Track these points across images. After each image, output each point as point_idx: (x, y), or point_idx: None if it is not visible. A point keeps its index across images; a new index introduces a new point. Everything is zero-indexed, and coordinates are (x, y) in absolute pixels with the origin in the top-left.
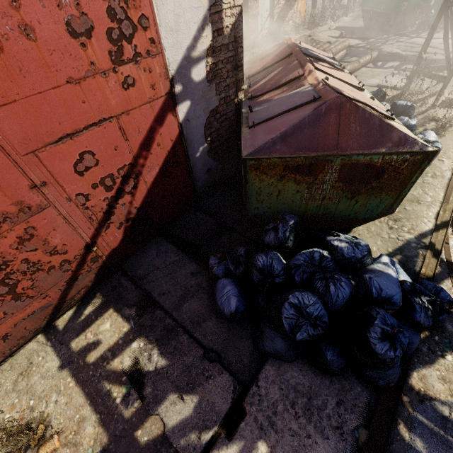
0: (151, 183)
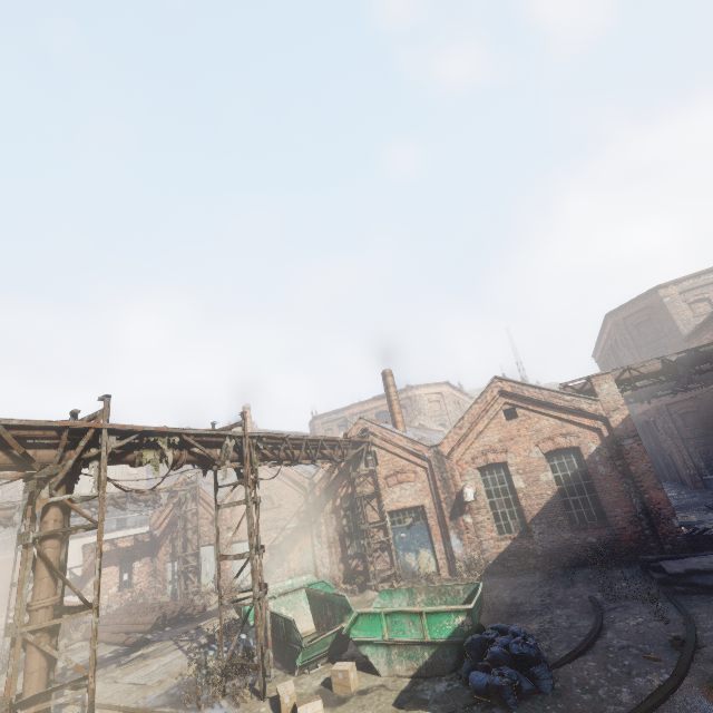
0: None
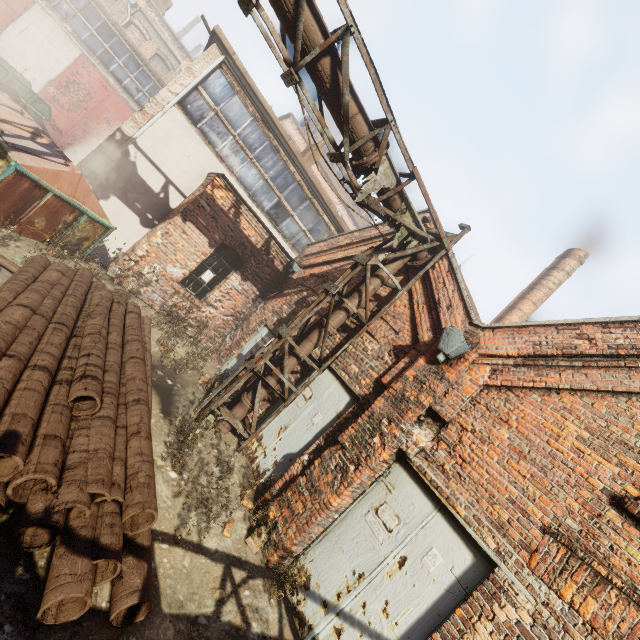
0: None
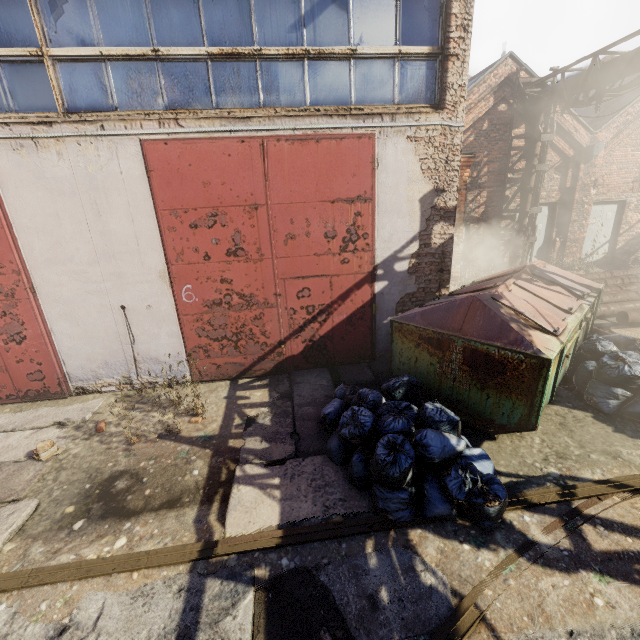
0: (337, 324)
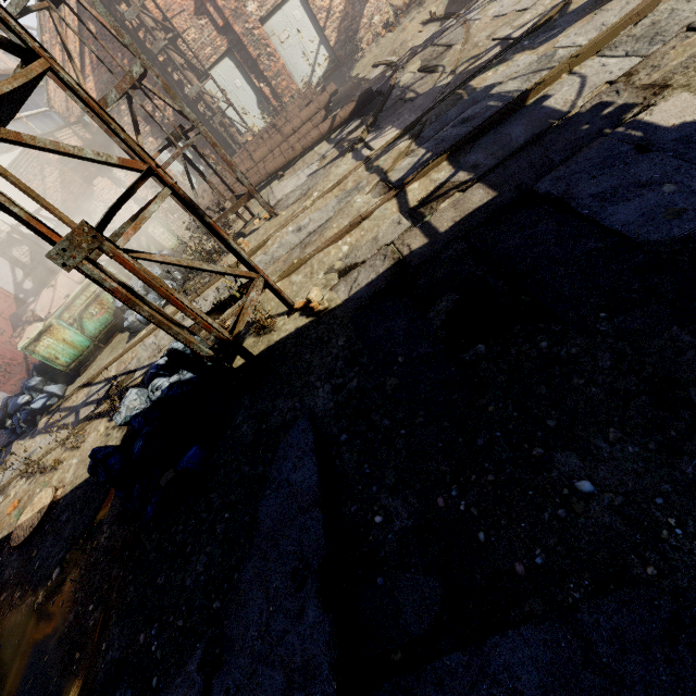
0: None
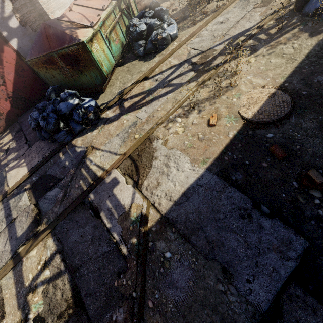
0: (13, 80)
